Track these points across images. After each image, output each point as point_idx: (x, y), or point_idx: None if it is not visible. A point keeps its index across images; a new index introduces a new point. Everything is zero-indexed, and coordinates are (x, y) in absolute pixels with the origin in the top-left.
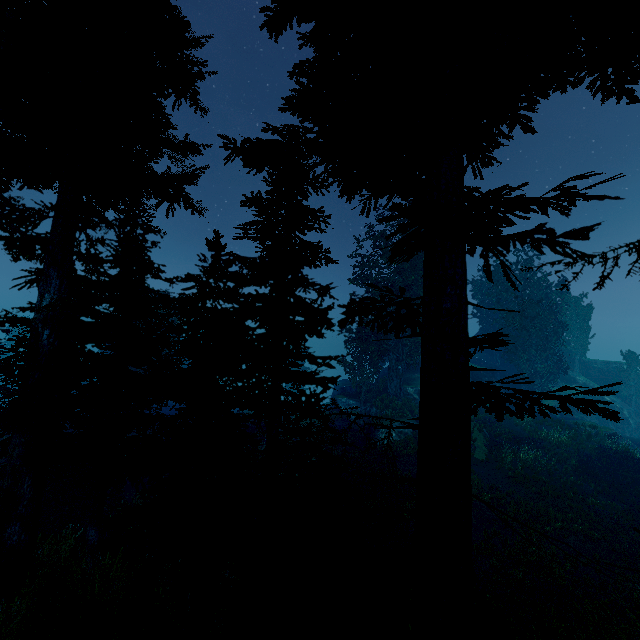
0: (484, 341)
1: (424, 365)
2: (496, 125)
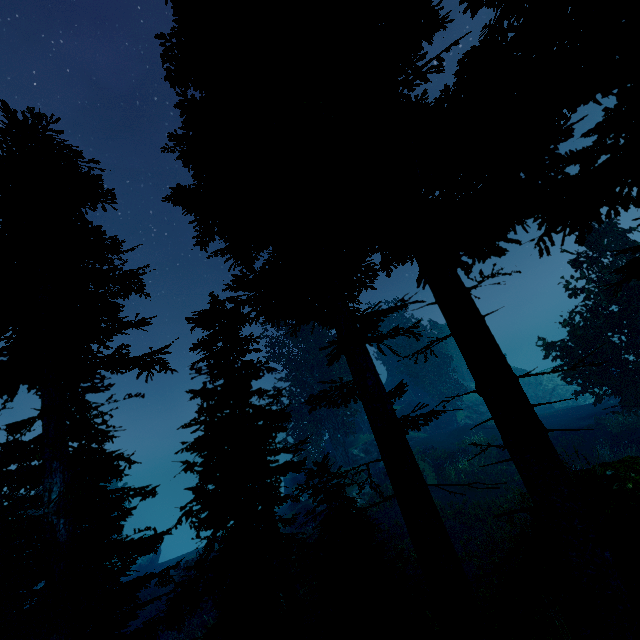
0: (396, 391)
1: (371, 419)
2: (359, 291)
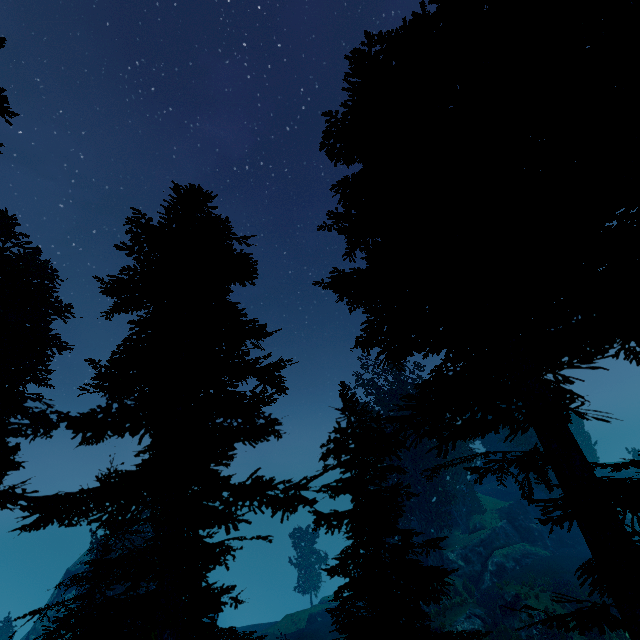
0: None
1: None
2: None
